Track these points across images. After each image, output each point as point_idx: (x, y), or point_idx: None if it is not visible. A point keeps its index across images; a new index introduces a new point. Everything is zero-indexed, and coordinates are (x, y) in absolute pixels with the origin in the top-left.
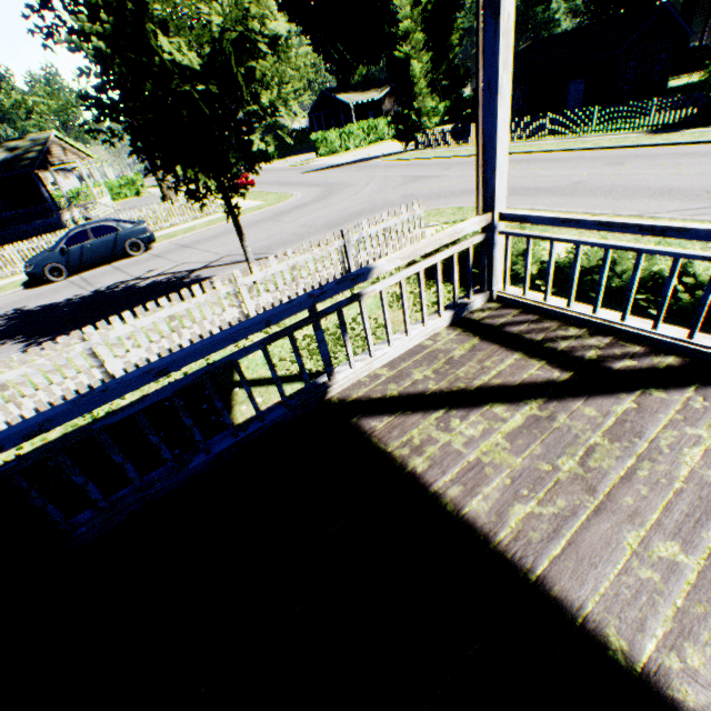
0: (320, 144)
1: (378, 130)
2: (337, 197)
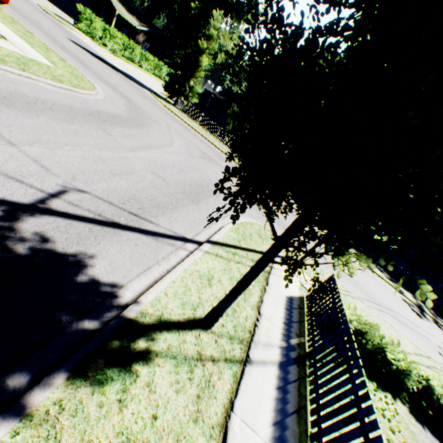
0: (84, 20)
1: (134, 53)
2: (154, 132)
